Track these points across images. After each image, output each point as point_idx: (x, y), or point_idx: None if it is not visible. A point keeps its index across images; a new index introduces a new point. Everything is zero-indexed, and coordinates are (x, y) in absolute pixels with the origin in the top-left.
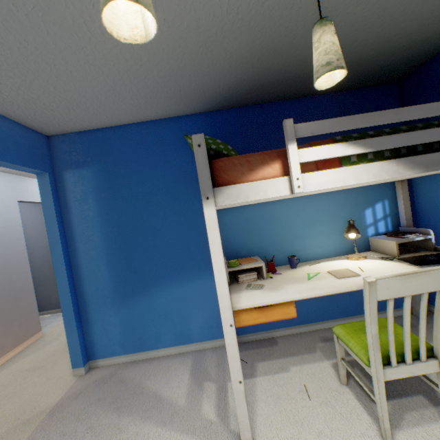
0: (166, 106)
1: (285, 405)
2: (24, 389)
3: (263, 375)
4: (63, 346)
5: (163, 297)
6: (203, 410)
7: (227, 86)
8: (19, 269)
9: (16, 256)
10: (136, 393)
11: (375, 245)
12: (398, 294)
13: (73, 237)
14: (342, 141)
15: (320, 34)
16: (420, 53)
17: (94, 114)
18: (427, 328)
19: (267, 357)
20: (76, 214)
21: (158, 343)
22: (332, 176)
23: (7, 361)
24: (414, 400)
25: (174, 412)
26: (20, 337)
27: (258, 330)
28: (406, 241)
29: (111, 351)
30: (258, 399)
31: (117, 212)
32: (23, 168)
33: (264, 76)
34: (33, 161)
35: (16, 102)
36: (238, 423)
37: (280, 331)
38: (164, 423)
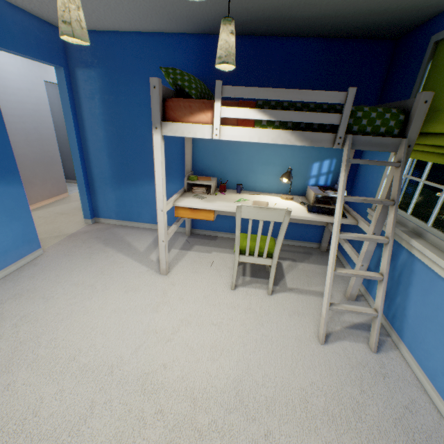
0: (159, 23)
1: (195, 265)
2: (56, 222)
3: (194, 251)
4: (81, 206)
5: (146, 190)
6: (151, 256)
7: (211, 17)
8: (49, 143)
9: (46, 131)
10: (118, 240)
11: (307, 193)
12: (255, 218)
13: (84, 128)
14: (259, 107)
15: (222, 30)
16: (403, 19)
17: (97, 20)
18: (317, 257)
19: (204, 244)
20: (86, 109)
21: (140, 219)
22: (243, 132)
23: (45, 205)
24: (265, 281)
25: (136, 253)
26: (53, 193)
27: (208, 229)
28: (323, 195)
29: (109, 216)
30: (183, 260)
31: (117, 116)
32: (43, 62)
33: (244, 15)
34: (50, 56)
35: (32, 3)
36: (160, 260)
37: (223, 234)
38: (128, 255)
